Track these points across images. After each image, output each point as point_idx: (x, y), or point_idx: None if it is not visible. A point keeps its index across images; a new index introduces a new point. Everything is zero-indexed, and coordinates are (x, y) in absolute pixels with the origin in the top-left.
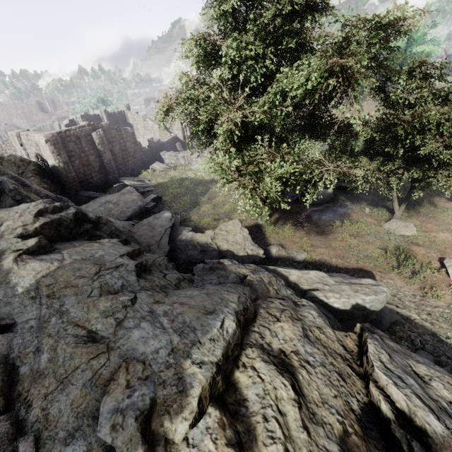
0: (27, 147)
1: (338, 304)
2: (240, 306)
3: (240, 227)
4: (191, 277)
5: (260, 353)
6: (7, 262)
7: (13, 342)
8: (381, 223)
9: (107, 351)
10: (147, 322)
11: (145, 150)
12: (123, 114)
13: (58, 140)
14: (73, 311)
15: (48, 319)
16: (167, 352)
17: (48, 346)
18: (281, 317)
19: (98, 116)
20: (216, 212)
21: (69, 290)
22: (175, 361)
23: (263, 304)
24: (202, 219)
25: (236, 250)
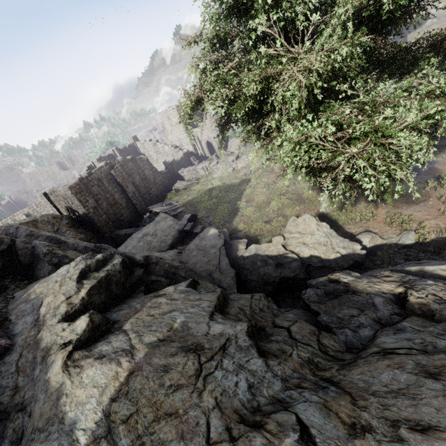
0: (56, 204)
1: None
2: None
3: (315, 222)
4: (317, 319)
5: None
6: (54, 373)
7: None
8: None
9: None
10: None
11: (163, 173)
12: (133, 146)
13: (82, 188)
14: None
15: None
16: None
17: None
18: None
19: (112, 156)
20: (263, 214)
21: (165, 427)
22: None
23: None
24: (250, 225)
25: (323, 253)
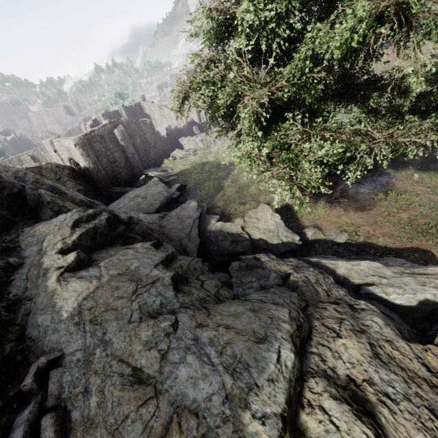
0: (60, 153)
1: (401, 300)
2: (293, 324)
3: (271, 212)
4: (229, 280)
5: (326, 385)
6: (51, 282)
7: (62, 380)
8: (436, 191)
9: (155, 395)
10: (193, 355)
11: (164, 139)
12: (139, 105)
13: (85, 143)
14: (116, 342)
15: (93, 351)
16: (221, 400)
17: (95, 386)
18: (341, 331)
19: (117, 112)
20: (241, 196)
21: (110, 314)
22: (232, 413)
23: (316, 314)
24: (228, 204)
25: (269, 238)
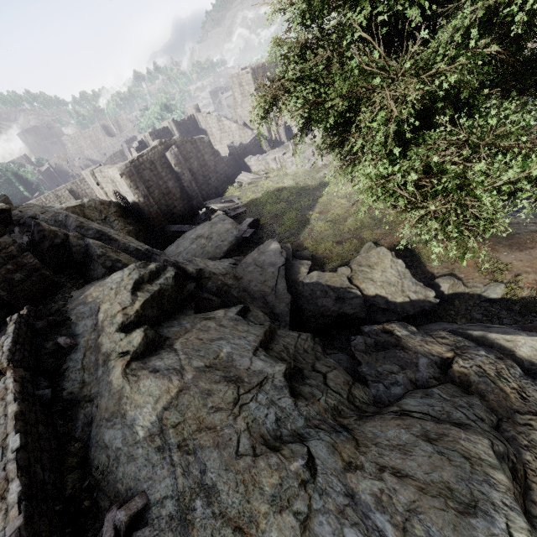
0: (103, 186)
1: None
2: (504, 468)
3: (390, 258)
4: (357, 369)
5: None
6: (116, 377)
7: None
8: None
9: None
10: (356, 530)
11: (226, 160)
12: (193, 119)
13: (132, 171)
14: (224, 490)
15: (190, 503)
16: None
17: None
18: None
19: (167, 129)
20: (336, 232)
21: (205, 436)
22: None
23: (521, 437)
24: (319, 244)
25: (391, 294)
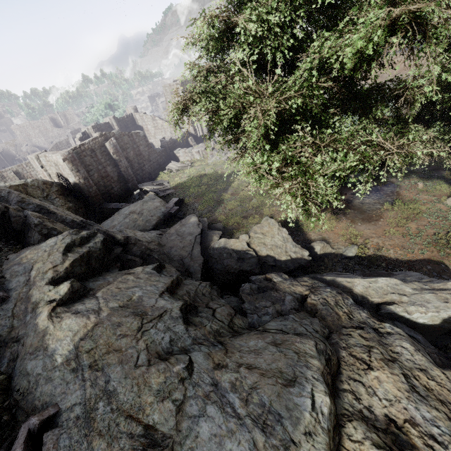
0: (47, 168)
1: (424, 319)
2: (321, 358)
3: (277, 227)
4: (241, 306)
5: (366, 430)
6: (42, 319)
7: (59, 444)
8: (442, 199)
9: None
10: (215, 405)
11: (158, 151)
12: (131, 117)
13: (74, 157)
14: (122, 392)
15: (94, 405)
16: None
17: None
18: (371, 361)
19: (108, 124)
20: (243, 209)
21: (112, 356)
22: None
23: (342, 342)
24: (229, 218)
25: (277, 254)
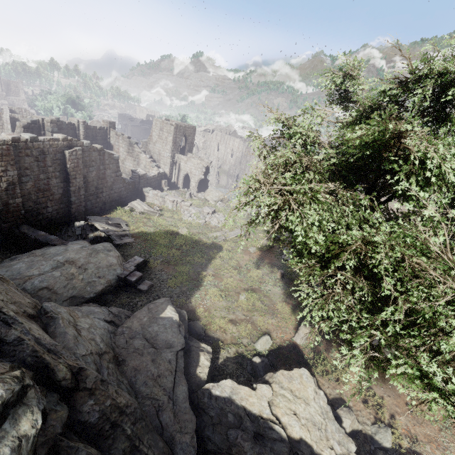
0: None
1: None
2: None
3: (314, 387)
4: None
5: None
6: None
7: None
8: None
9: None
10: None
11: (126, 182)
12: (105, 130)
13: (10, 151)
14: None
15: None
16: None
17: None
18: None
19: (73, 126)
20: (230, 307)
21: None
22: None
23: None
24: (212, 316)
25: (316, 441)
